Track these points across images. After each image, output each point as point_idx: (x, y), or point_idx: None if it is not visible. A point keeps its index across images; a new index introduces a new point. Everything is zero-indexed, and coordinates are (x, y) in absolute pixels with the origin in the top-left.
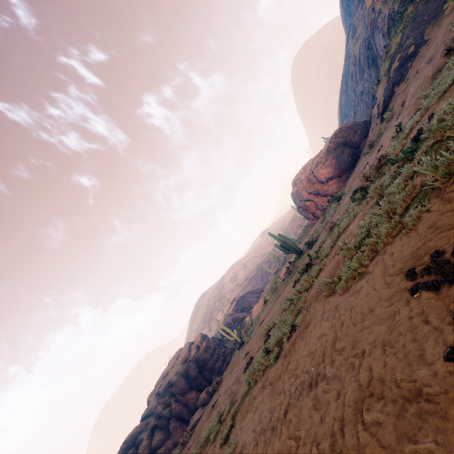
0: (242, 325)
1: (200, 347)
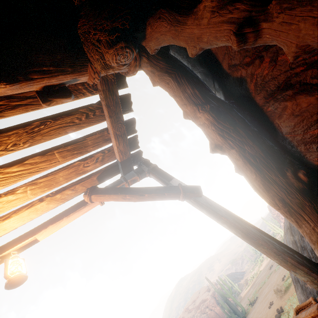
0: (233, 292)
1: (216, 286)
